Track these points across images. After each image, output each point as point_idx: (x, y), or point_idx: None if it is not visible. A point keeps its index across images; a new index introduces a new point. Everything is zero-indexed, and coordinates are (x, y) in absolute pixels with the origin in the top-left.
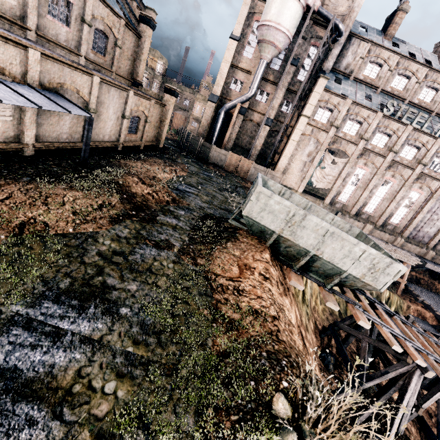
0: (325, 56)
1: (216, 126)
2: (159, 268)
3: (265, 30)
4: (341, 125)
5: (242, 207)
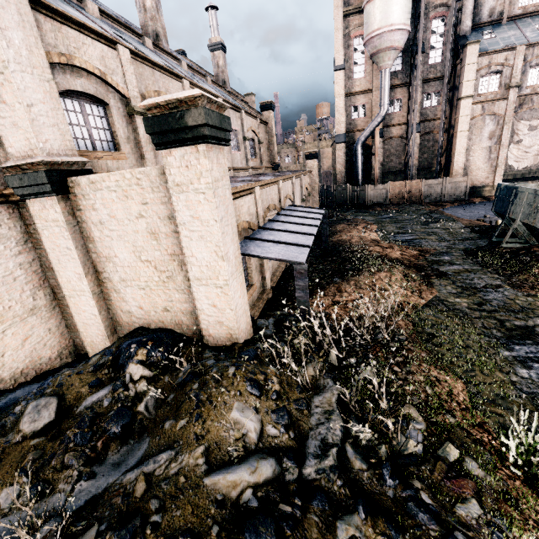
0: (455, 20)
1: (357, 165)
2: (527, 304)
3: (377, 40)
4: (521, 80)
5: (515, 225)
